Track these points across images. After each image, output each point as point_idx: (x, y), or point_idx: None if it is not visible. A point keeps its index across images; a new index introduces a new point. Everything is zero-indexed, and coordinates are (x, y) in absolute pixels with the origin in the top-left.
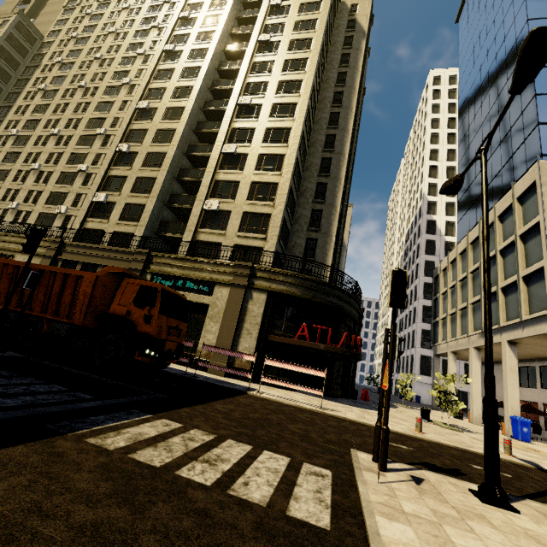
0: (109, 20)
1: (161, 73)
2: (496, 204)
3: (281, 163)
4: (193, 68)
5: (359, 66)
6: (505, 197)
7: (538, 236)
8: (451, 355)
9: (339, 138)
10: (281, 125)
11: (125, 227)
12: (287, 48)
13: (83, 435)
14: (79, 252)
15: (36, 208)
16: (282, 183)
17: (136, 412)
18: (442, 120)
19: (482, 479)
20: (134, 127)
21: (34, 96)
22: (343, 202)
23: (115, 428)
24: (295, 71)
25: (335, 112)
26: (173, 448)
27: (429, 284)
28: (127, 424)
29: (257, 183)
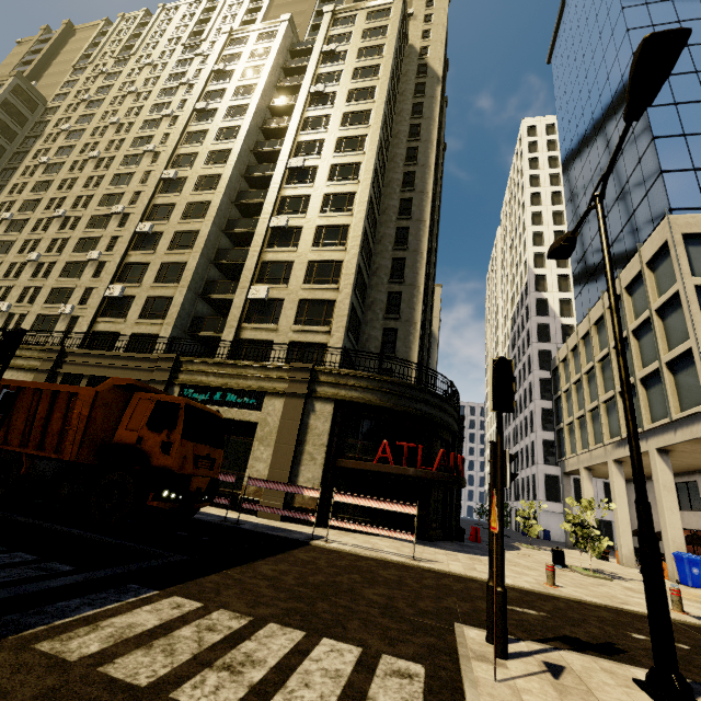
0: (129, 79)
1: (192, 136)
2: (620, 273)
3: (345, 236)
4: (231, 128)
5: (435, 116)
6: (631, 262)
7: (678, 309)
8: (585, 472)
9: (417, 203)
10: (343, 189)
11: (147, 327)
12: (346, 99)
13: (33, 637)
14: (84, 362)
15: (33, 310)
16: (347, 260)
17: (134, 588)
18: (542, 176)
19: (649, 658)
20: (158, 202)
21: (34, 171)
22: (427, 282)
23: (92, 619)
24: (356, 125)
25: (409, 171)
26: (178, 647)
27: (546, 379)
28: (114, 610)
29: (316, 262)
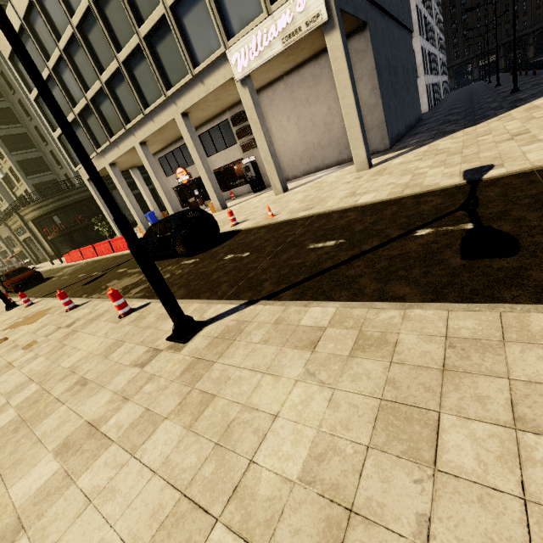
0: None
1: None
2: None
3: None
4: None
5: None
6: None
7: None
8: None
9: None
10: None
11: (6, 205)
12: None
13: None
14: (2, 233)
15: None
16: None
17: None
18: None
19: None
20: None
21: None
22: None
23: None
24: None
25: None
26: None
27: None
28: None
29: None
